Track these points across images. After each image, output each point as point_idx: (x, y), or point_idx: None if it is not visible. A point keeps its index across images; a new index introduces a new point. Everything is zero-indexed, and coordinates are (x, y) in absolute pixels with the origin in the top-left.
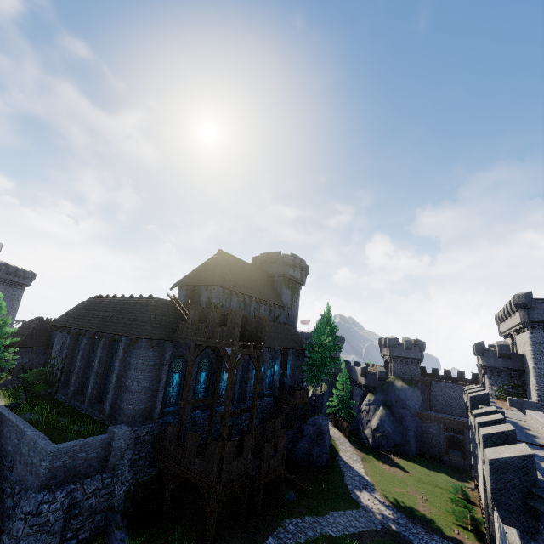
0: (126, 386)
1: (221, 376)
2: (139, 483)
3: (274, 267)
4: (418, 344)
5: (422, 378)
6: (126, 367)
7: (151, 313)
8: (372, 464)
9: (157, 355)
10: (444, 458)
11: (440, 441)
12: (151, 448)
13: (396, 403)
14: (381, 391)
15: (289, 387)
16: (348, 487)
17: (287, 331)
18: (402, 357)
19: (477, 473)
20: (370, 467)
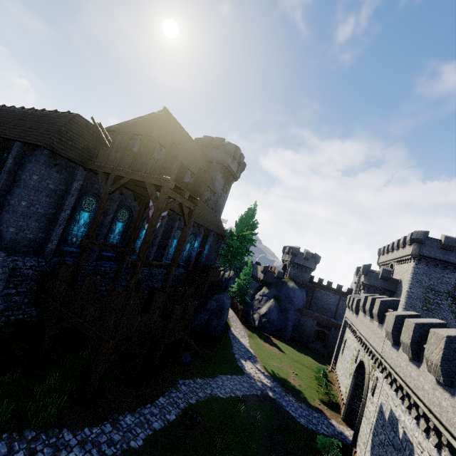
0: (10, 205)
1: (139, 234)
2: (11, 321)
3: (215, 152)
4: (315, 257)
5: (309, 284)
6: (14, 183)
7: (63, 124)
8: (256, 341)
9: (62, 180)
10: (311, 345)
11: (311, 333)
12: (36, 285)
13: (285, 298)
14: (275, 287)
15: (203, 265)
16: (235, 356)
17: (213, 216)
18: (299, 264)
19: (336, 360)
20: (254, 342)
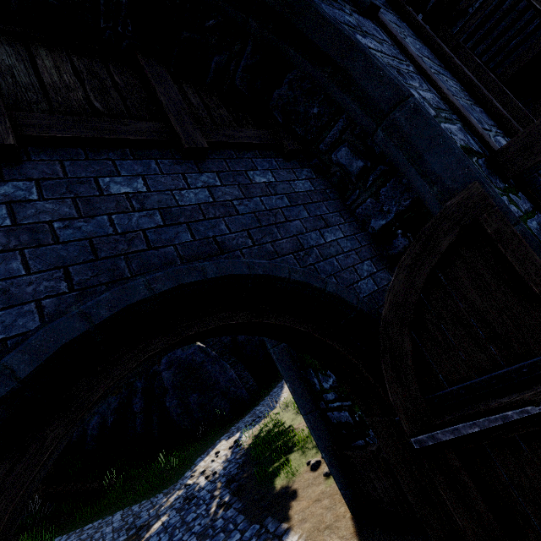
0: None
1: None
2: None
3: None
4: None
5: None
6: None
7: None
8: None
9: None
10: None
11: None
12: None
13: None
14: None
15: None
16: (219, 439)
17: None
18: None
19: None
20: None
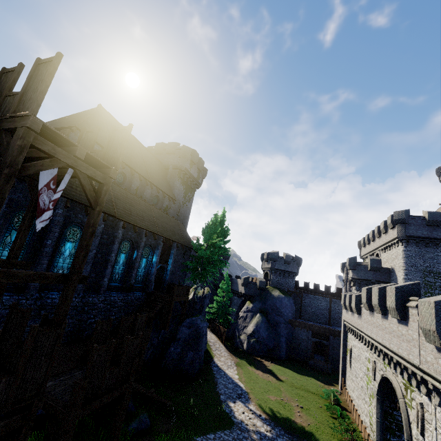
0: None
1: (60, 248)
2: None
3: (170, 158)
4: (296, 260)
5: (295, 290)
6: None
7: None
8: (246, 369)
9: None
10: (311, 362)
11: (308, 346)
12: None
13: (272, 311)
14: (259, 299)
15: (168, 284)
16: (220, 397)
17: (174, 225)
18: (281, 270)
19: (344, 376)
20: (244, 372)
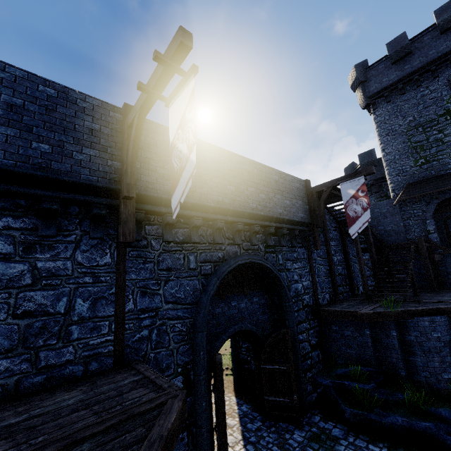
0: None
1: None
2: None
3: None
4: None
5: None
6: None
7: None
8: None
9: None
10: None
11: None
12: None
13: None
14: None
15: None
16: None
17: None
18: None
19: None
20: None
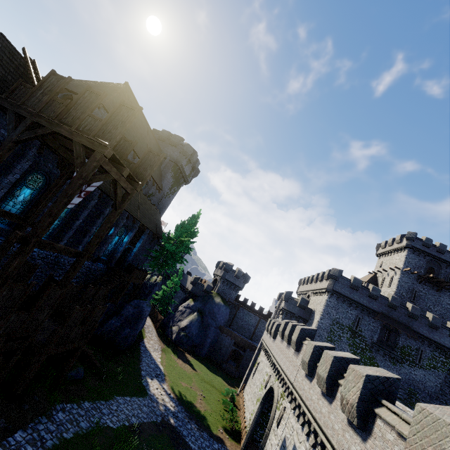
0: None
1: None
2: None
3: (171, 149)
4: (245, 277)
5: (235, 302)
6: None
7: None
8: (169, 356)
9: None
10: (224, 365)
11: (227, 352)
12: None
13: (209, 313)
14: (201, 300)
15: (128, 264)
16: (141, 373)
17: (153, 213)
18: (230, 281)
19: (246, 383)
20: (167, 358)
